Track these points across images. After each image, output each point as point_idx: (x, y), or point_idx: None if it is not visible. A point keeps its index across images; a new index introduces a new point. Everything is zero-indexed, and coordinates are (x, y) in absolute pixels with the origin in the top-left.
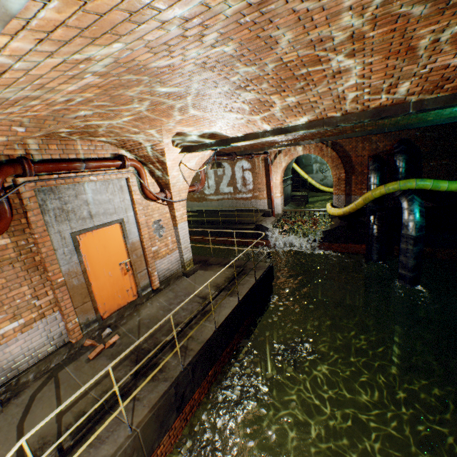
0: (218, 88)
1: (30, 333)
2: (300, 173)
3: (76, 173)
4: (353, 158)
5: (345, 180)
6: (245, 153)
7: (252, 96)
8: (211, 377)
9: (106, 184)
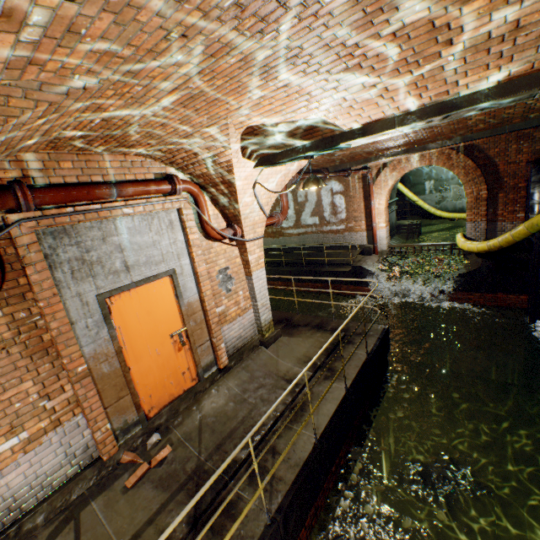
0: None
1: (38, 451)
2: (407, 195)
3: (102, 204)
4: (501, 167)
5: (487, 199)
6: (341, 169)
7: (422, 8)
8: (311, 518)
9: (148, 219)
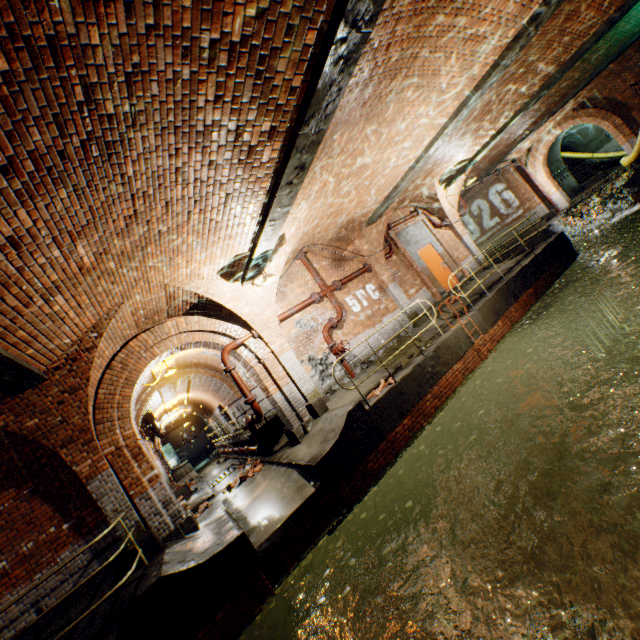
0: (456, 140)
1: (419, 295)
2: (583, 158)
3: (403, 224)
4: (619, 98)
5: (625, 123)
6: (488, 172)
7: (471, 132)
8: (533, 295)
9: (414, 226)
